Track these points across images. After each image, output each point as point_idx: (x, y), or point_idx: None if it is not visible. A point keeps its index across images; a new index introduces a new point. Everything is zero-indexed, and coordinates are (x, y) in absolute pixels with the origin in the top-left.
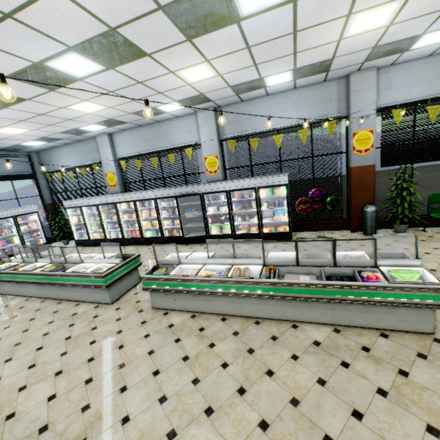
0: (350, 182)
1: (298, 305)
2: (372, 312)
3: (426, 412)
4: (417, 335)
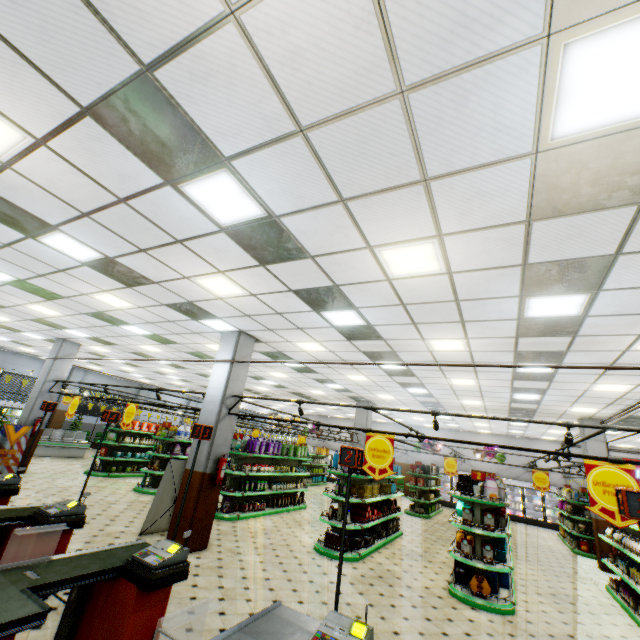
0: (54, 417)
1: (49, 450)
2: (71, 452)
3: (84, 461)
4: (81, 458)
